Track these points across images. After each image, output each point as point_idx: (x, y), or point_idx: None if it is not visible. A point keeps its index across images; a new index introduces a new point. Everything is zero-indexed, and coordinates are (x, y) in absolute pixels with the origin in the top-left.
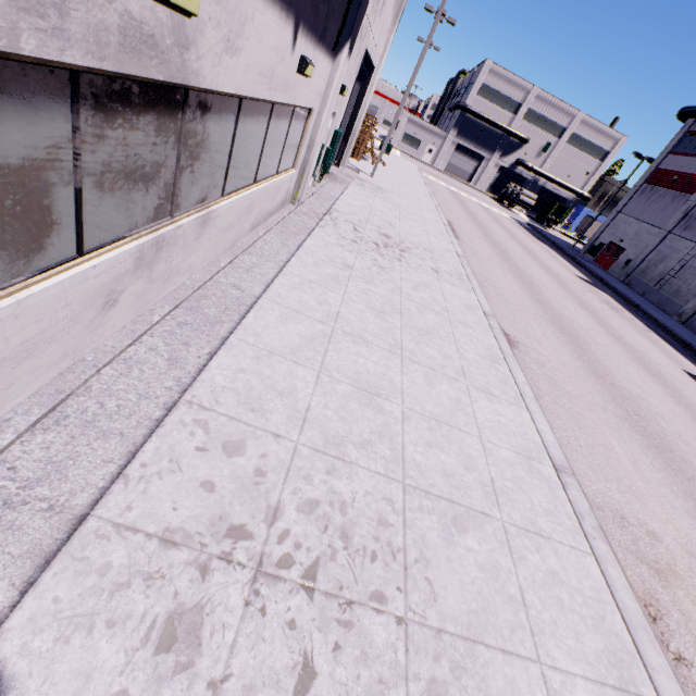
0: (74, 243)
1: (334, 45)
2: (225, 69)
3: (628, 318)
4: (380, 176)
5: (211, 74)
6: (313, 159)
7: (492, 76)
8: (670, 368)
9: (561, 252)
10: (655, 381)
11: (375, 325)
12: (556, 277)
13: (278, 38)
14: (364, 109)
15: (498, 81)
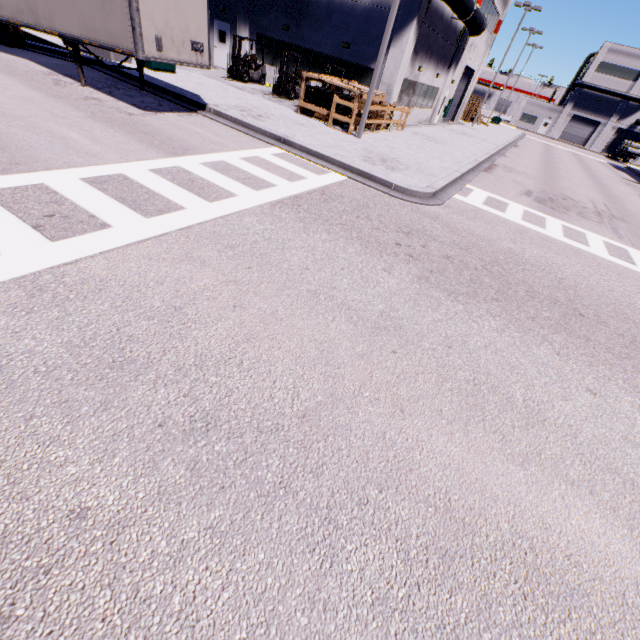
0: (401, 104)
1: (448, 68)
2: (422, 79)
3: (637, 188)
4: (478, 127)
5: (420, 80)
6: (438, 106)
7: (610, 54)
8: (626, 191)
9: (638, 177)
10: (593, 183)
11: (449, 136)
12: (588, 170)
13: (432, 71)
14: (470, 91)
15: (617, 56)
